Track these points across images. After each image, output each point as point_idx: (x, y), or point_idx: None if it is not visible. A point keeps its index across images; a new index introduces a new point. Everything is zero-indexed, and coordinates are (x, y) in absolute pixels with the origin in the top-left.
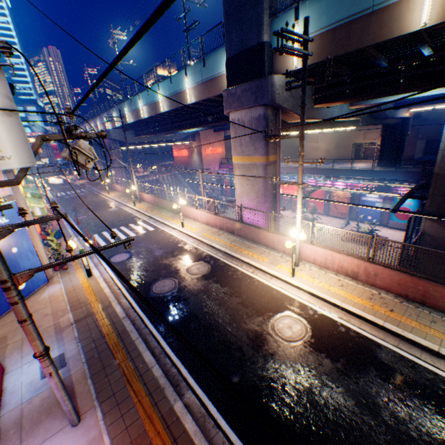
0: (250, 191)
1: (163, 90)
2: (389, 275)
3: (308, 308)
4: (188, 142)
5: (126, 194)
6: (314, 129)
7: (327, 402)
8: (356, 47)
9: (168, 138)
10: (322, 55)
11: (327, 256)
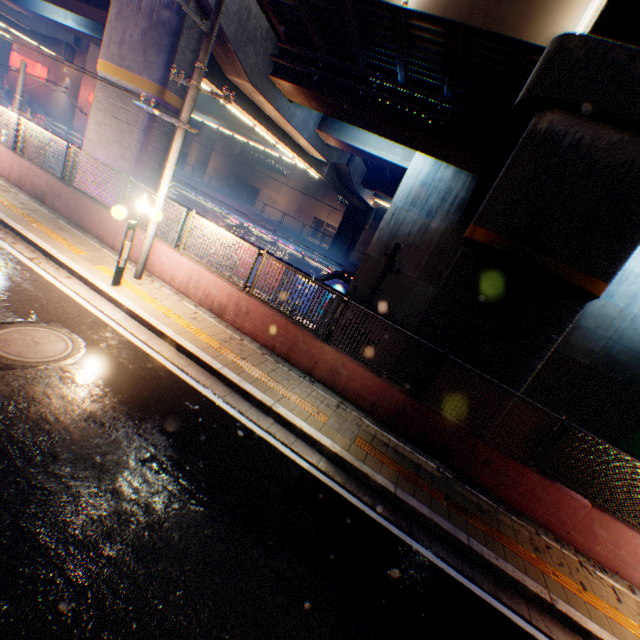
0: (115, 143)
1: None
2: (263, 316)
3: (109, 330)
4: (54, 52)
5: None
6: (266, 128)
7: (3, 459)
8: None
9: (0, 7)
10: None
11: (195, 276)
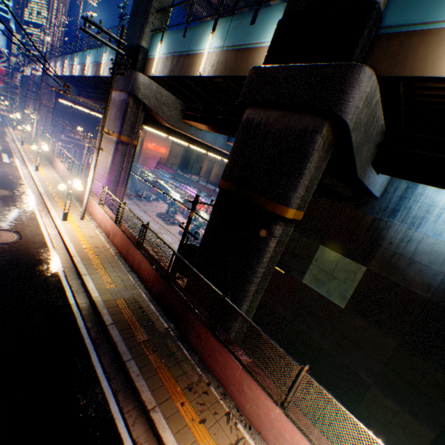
0: (105, 161)
1: (92, 57)
2: (120, 235)
3: (41, 236)
4: None
5: (32, 137)
6: (194, 145)
7: None
8: (178, 74)
9: None
10: (166, 72)
11: (104, 217)
